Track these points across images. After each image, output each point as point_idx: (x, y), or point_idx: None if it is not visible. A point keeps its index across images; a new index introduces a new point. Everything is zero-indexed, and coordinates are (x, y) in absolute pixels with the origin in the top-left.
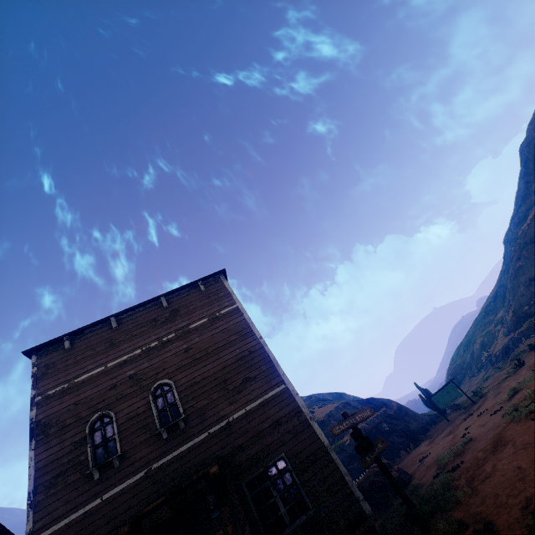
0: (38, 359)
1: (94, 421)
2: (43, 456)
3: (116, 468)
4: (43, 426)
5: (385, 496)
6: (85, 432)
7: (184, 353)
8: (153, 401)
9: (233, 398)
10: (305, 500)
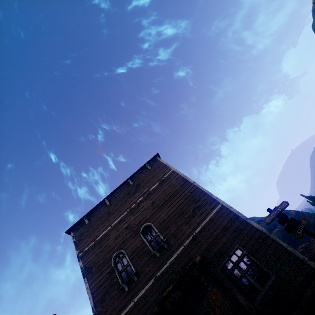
0: (74, 234)
1: (114, 258)
2: (93, 285)
3: (136, 281)
4: (88, 269)
5: None
6: (111, 265)
7: (151, 205)
8: (143, 237)
9: (191, 221)
10: (265, 270)
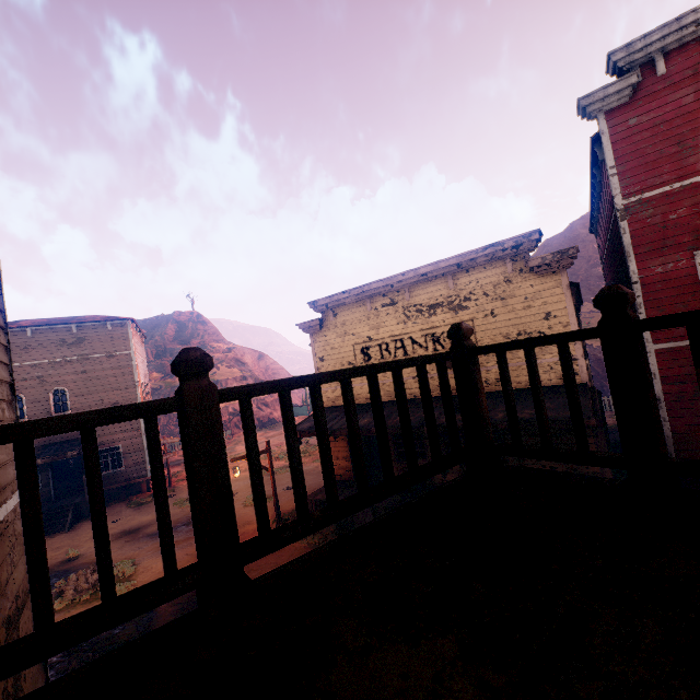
0: None
1: None
2: None
3: None
4: None
5: None
6: None
7: (81, 373)
8: (52, 397)
9: None
10: (123, 464)
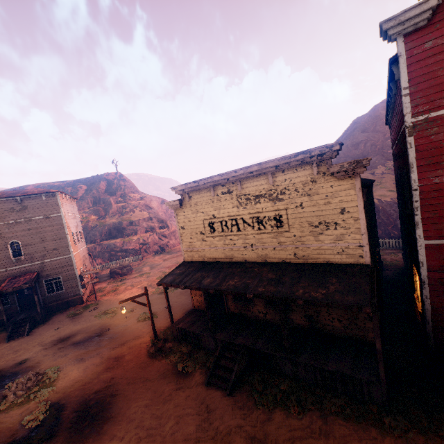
0: None
1: None
2: None
3: None
4: None
5: (115, 277)
6: None
7: (27, 230)
8: (10, 247)
9: (47, 254)
10: (63, 288)
